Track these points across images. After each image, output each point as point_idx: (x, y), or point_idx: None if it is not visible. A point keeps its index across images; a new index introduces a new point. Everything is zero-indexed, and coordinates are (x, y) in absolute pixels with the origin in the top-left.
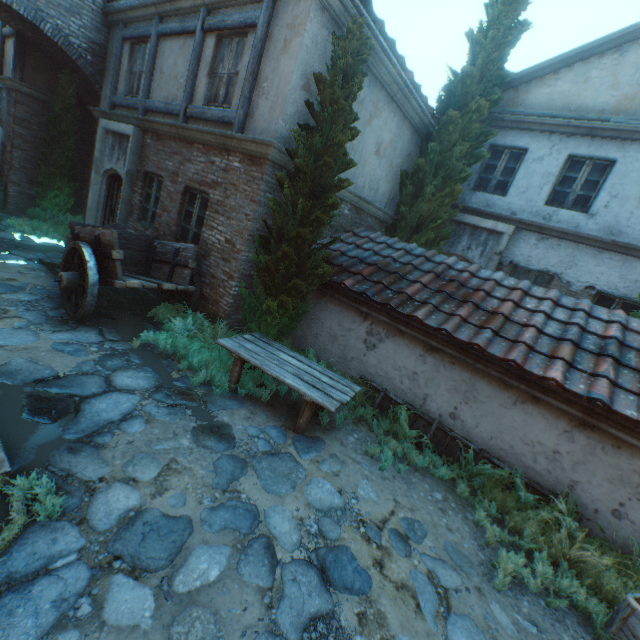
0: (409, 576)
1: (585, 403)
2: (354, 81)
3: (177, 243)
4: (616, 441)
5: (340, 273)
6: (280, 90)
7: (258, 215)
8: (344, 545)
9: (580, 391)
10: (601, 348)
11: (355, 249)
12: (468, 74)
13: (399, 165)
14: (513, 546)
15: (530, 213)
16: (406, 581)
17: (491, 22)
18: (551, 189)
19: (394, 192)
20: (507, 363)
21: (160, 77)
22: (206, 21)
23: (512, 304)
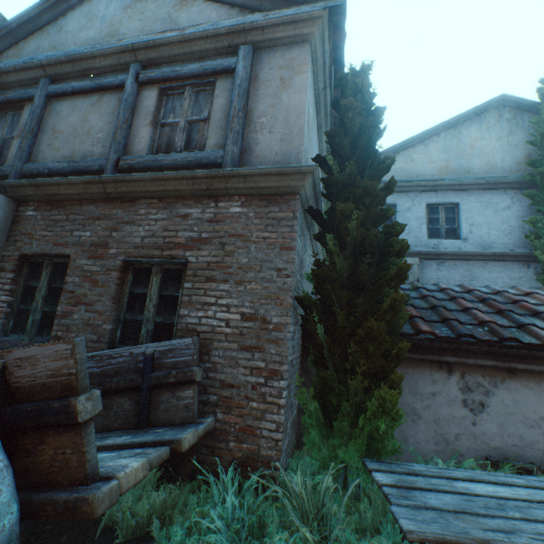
0: None
1: None
2: (378, 111)
3: (142, 345)
4: None
5: None
6: (291, 121)
7: (294, 267)
8: None
9: None
10: None
11: None
12: None
13: None
14: None
15: (421, 246)
16: None
17: None
18: (426, 227)
19: None
20: None
21: (52, 136)
22: (141, 74)
23: None
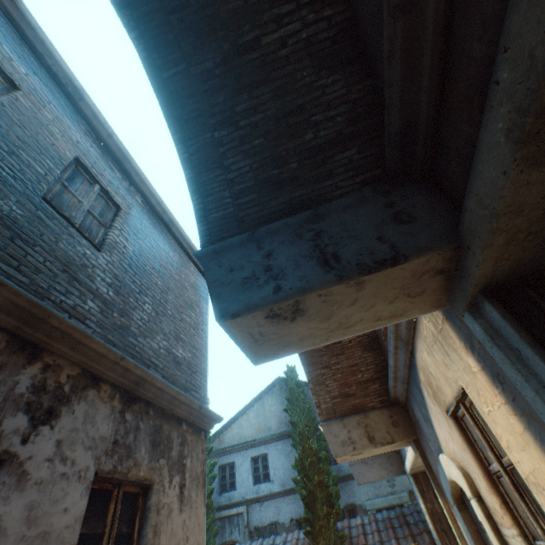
0: None
1: None
2: None
3: None
4: None
5: None
6: None
7: None
8: None
9: None
10: None
11: None
12: None
13: None
14: None
15: (250, 492)
16: None
17: None
18: (252, 475)
19: None
20: None
21: None
22: None
23: None
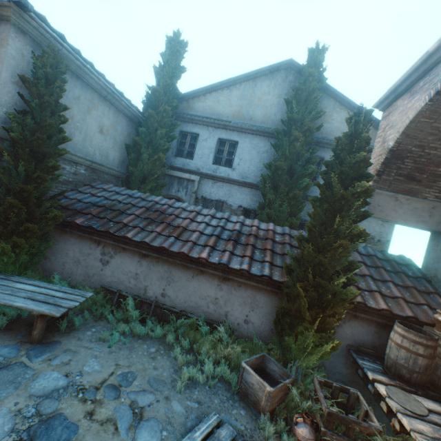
0: (115, 411)
1: (221, 267)
2: (55, 84)
3: None
4: (239, 283)
5: (74, 215)
6: None
7: None
8: (59, 413)
9: (216, 261)
10: (230, 236)
11: (91, 197)
12: (156, 90)
13: (123, 140)
14: (197, 362)
15: (206, 169)
16: (111, 416)
17: (165, 63)
18: (214, 156)
19: (123, 157)
20: (182, 254)
21: None
22: None
23: (190, 220)
